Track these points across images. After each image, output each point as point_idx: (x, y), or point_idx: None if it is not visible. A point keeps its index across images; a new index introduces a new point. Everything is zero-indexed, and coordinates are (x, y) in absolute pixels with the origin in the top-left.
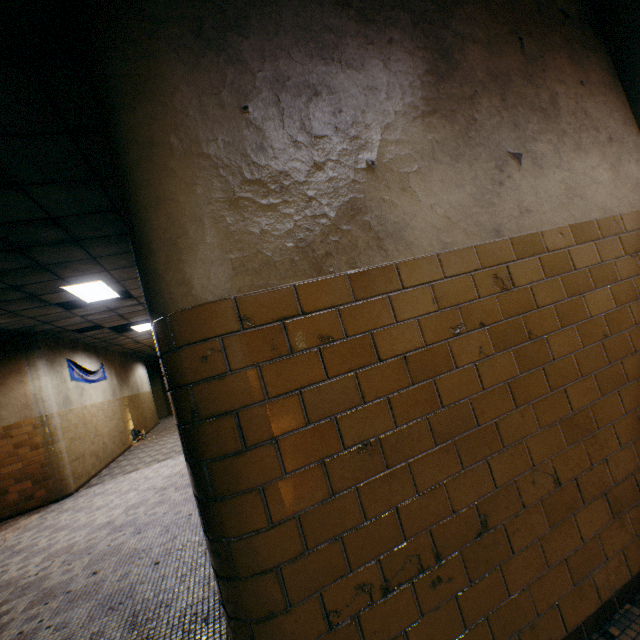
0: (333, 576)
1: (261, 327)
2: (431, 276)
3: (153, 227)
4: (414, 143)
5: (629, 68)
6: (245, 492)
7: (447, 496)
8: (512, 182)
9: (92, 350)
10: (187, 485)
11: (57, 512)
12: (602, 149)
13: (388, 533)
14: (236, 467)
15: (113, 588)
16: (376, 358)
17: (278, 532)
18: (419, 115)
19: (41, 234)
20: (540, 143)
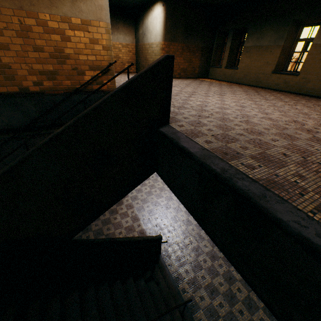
0: None
1: None
2: None
3: None
4: None
5: None
6: None
7: None
8: None
9: None
10: None
11: (140, 201)
12: None
13: None
14: None
15: None
16: None
17: None
18: None
19: None
20: None
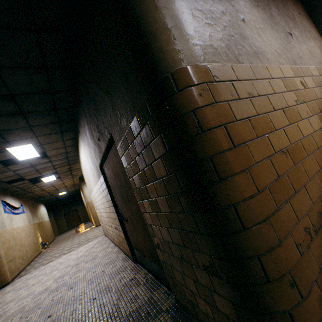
0: (292, 223)
1: (222, 82)
2: (279, 75)
3: (156, 20)
4: (255, 16)
5: (314, 11)
6: (239, 173)
7: (319, 182)
8: (292, 44)
9: (15, 195)
10: (92, 259)
11: (2, 294)
12: (314, 41)
13: (305, 200)
14: (231, 158)
15: (69, 320)
16: (272, 109)
17: (262, 197)
18: (253, 5)
19: (1, 107)
20: (295, 32)
